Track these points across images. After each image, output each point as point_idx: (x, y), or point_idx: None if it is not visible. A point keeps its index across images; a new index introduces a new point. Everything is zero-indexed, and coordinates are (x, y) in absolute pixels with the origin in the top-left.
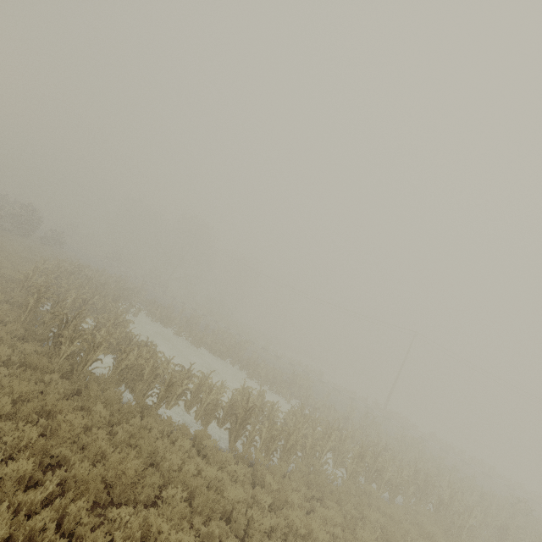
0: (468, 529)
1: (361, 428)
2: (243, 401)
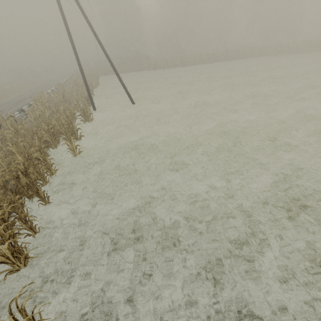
0: None
1: None
2: None
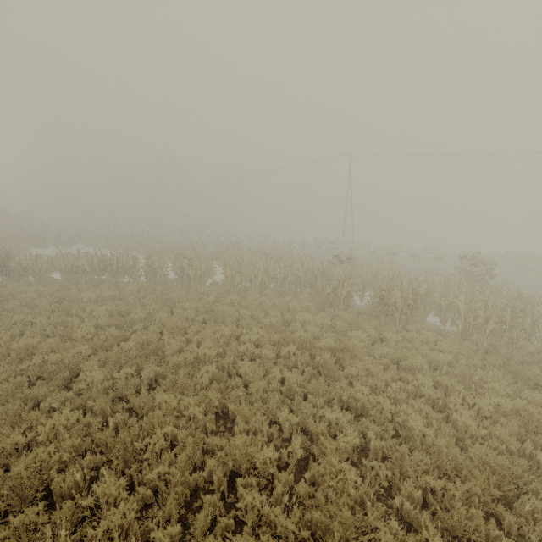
0: (214, 283)
1: (219, 256)
2: (3, 255)
